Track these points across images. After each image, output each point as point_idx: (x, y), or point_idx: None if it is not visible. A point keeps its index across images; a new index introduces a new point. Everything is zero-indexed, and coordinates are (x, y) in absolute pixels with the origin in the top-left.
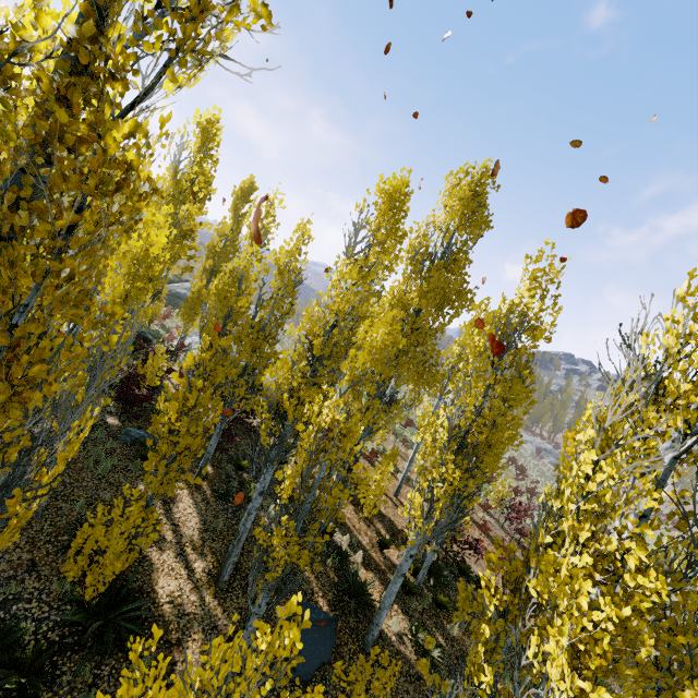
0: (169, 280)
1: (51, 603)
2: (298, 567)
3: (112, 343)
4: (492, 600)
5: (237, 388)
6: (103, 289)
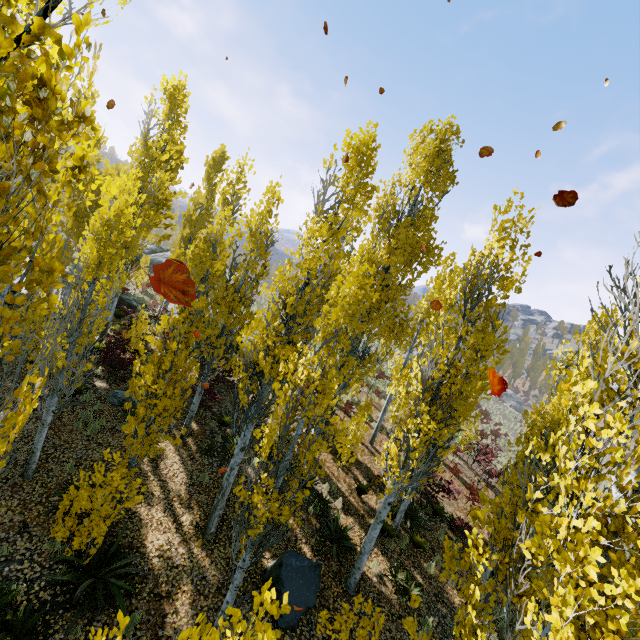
0: (152, 251)
1: (43, 563)
2: (279, 522)
3: (53, 304)
4: (480, 559)
5: (216, 349)
6: (47, 246)
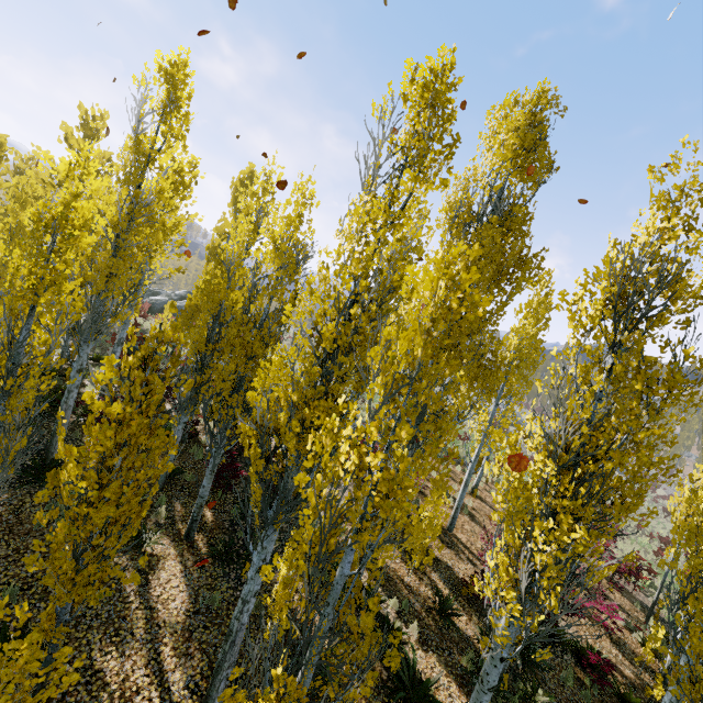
0: (180, 297)
1: None
2: None
3: None
4: None
5: (230, 409)
6: None
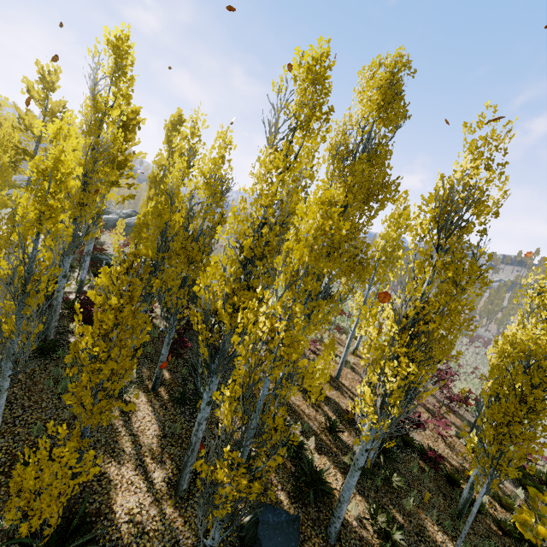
0: (127, 215)
1: None
2: (250, 497)
3: None
4: None
5: (179, 299)
6: None
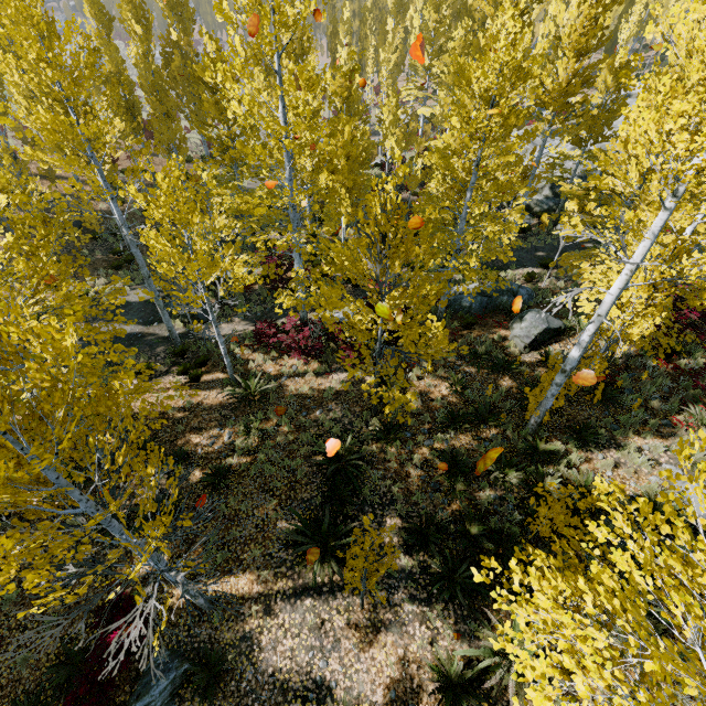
0: None
1: None
2: None
3: None
4: None
5: None
6: None
